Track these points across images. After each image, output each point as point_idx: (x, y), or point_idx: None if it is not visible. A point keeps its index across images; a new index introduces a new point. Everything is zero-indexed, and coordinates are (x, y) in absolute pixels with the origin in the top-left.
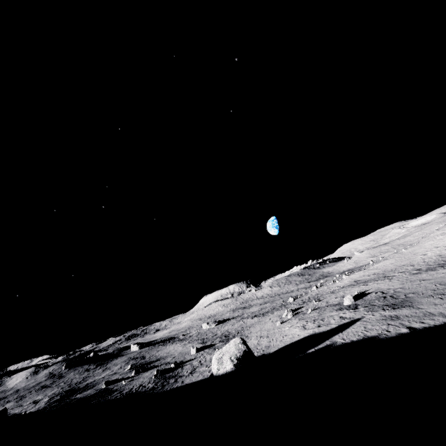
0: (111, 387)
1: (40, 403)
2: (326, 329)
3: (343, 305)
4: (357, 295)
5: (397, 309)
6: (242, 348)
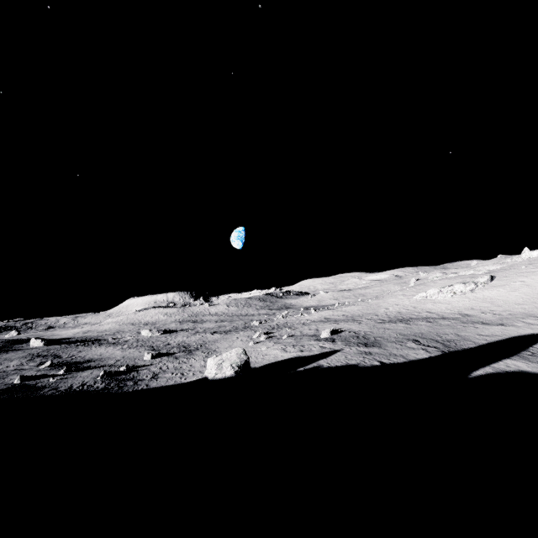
0: (32, 383)
1: None
2: (310, 355)
3: (320, 337)
4: (332, 330)
5: (369, 347)
6: (244, 358)
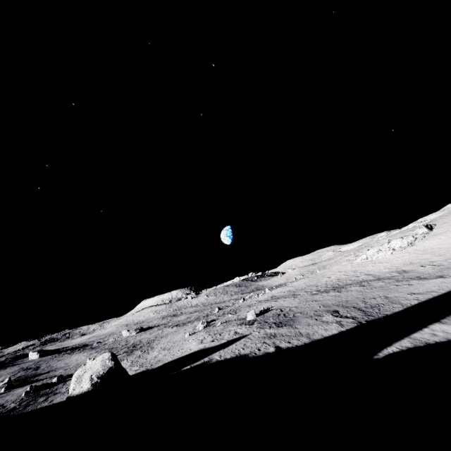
0: None
1: None
2: (215, 345)
3: (246, 320)
4: (262, 310)
5: (280, 327)
6: (109, 364)
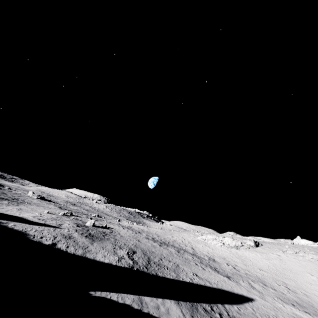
0: None
1: None
2: (33, 220)
3: (85, 224)
4: (104, 226)
5: (86, 237)
6: None
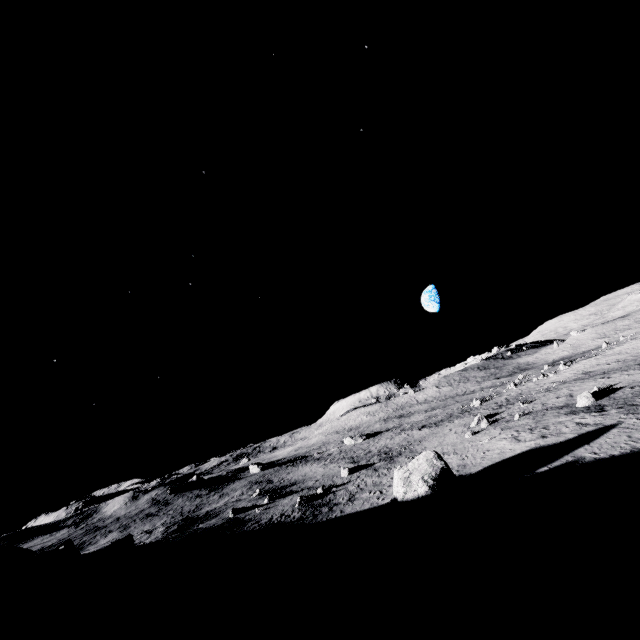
0: (242, 517)
1: (155, 533)
2: (558, 441)
3: (575, 407)
4: (596, 392)
5: None
6: (439, 464)
